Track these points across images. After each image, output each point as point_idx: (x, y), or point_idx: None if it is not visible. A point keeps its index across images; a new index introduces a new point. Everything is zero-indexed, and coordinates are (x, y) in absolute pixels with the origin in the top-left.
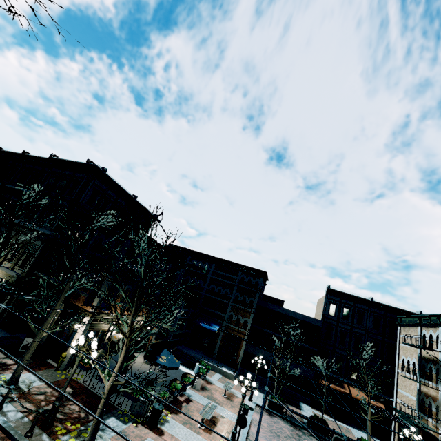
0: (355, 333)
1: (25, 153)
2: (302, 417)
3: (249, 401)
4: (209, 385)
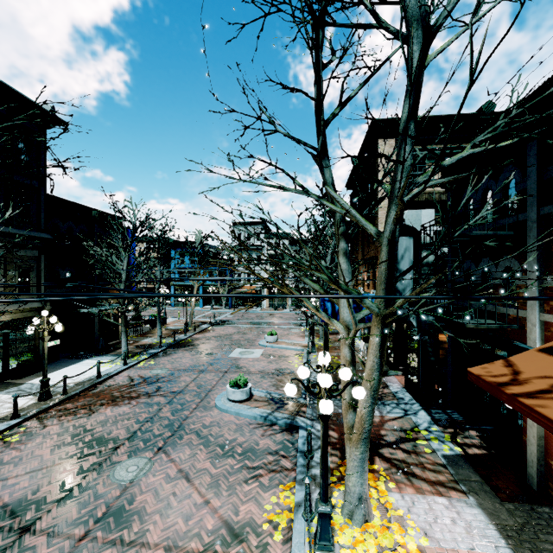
0: None
1: None
2: None
3: None
4: None
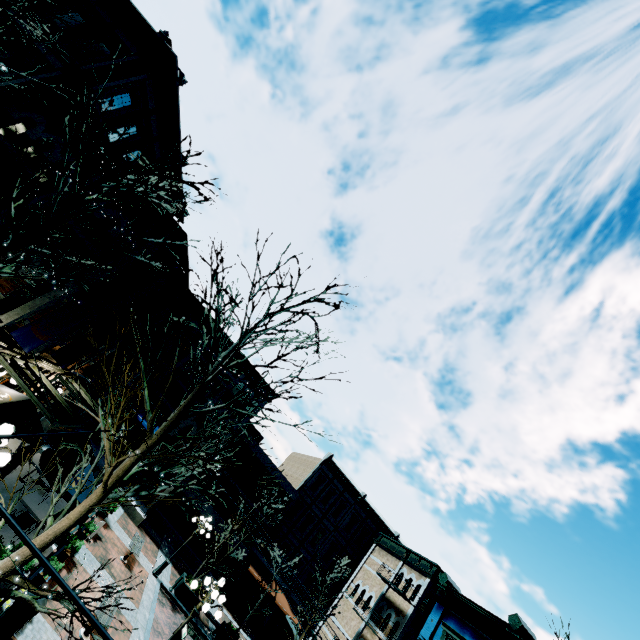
0: (323, 525)
1: None
2: (213, 621)
3: (154, 576)
4: (106, 530)
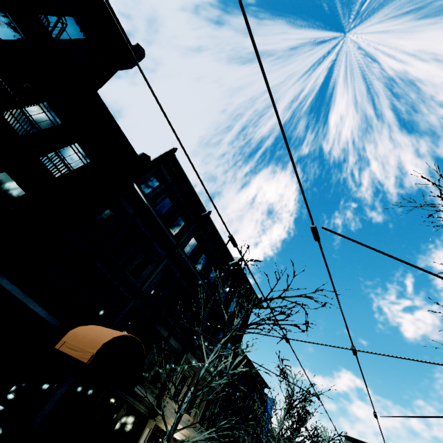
0: None
1: (209, 214)
2: None
3: None
4: None
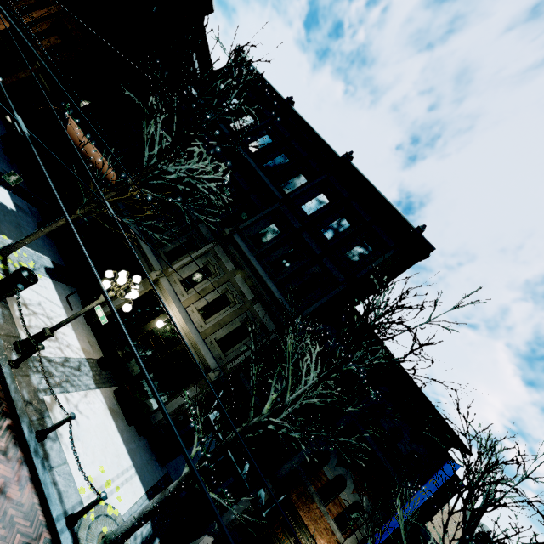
0: None
1: (290, 102)
2: None
3: None
4: None
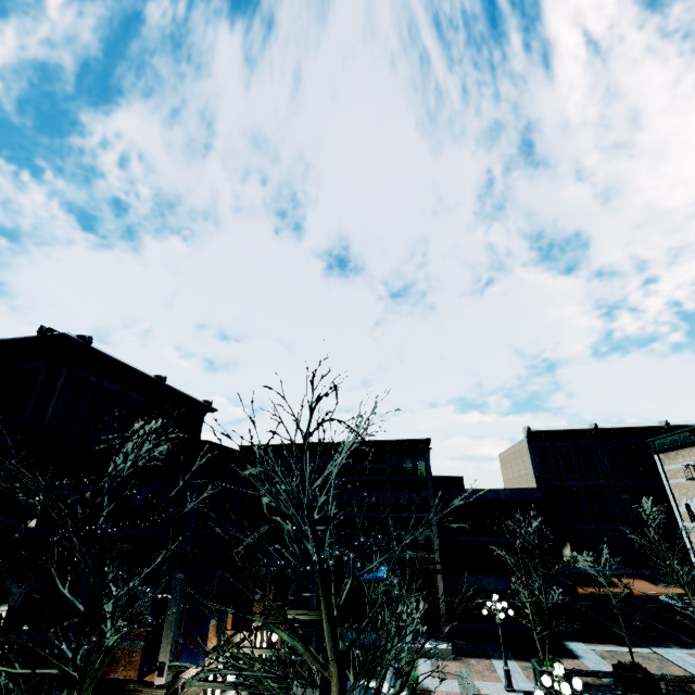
0: (593, 487)
1: None
2: (603, 676)
3: (510, 692)
4: None
